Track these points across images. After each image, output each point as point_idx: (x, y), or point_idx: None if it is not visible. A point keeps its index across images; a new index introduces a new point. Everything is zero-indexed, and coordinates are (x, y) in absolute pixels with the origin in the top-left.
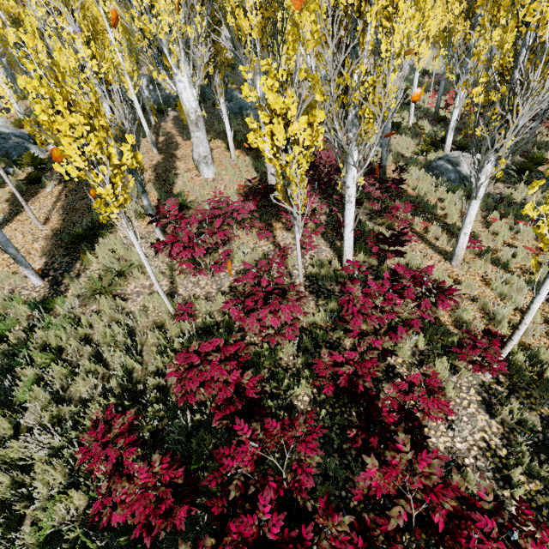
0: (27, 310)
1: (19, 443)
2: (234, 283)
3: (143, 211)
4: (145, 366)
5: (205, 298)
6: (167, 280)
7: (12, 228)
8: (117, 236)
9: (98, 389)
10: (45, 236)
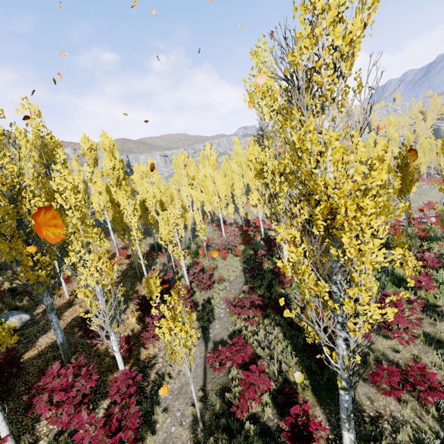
0: None
1: None
2: None
3: None
4: None
5: None
6: None
7: None
8: None
9: None
10: None
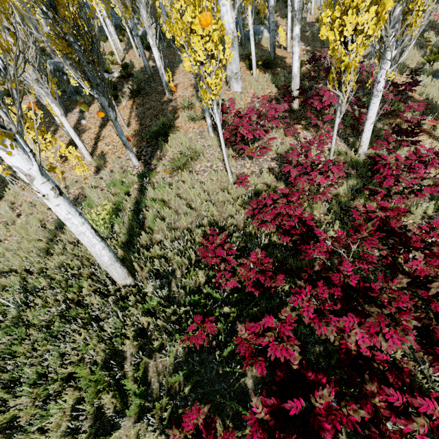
0: (135, 178)
1: (158, 247)
2: (271, 166)
3: (195, 116)
4: (220, 214)
5: (251, 175)
6: (222, 163)
7: (108, 130)
8: (182, 133)
9: (193, 224)
10: (130, 134)
